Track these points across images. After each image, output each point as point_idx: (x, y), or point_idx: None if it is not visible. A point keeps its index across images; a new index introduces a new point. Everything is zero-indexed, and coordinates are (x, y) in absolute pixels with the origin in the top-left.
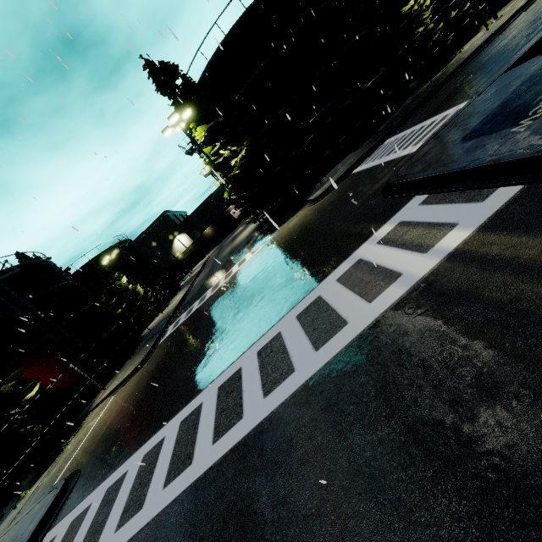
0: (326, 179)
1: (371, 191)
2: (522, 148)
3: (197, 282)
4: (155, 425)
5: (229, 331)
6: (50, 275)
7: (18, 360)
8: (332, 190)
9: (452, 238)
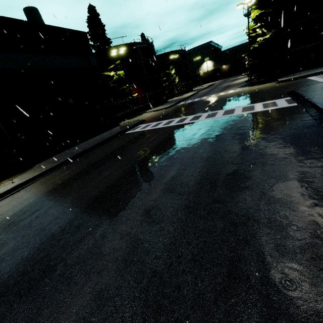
0: (297, 74)
1: (290, 90)
2: (311, 96)
3: (202, 92)
4: (173, 118)
5: (204, 108)
6: (152, 53)
7: (132, 81)
8: (289, 81)
9: (271, 108)
